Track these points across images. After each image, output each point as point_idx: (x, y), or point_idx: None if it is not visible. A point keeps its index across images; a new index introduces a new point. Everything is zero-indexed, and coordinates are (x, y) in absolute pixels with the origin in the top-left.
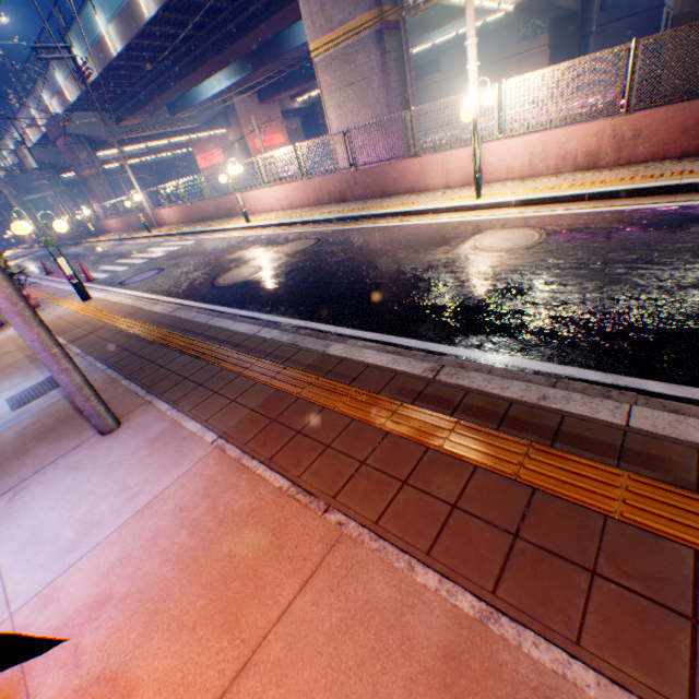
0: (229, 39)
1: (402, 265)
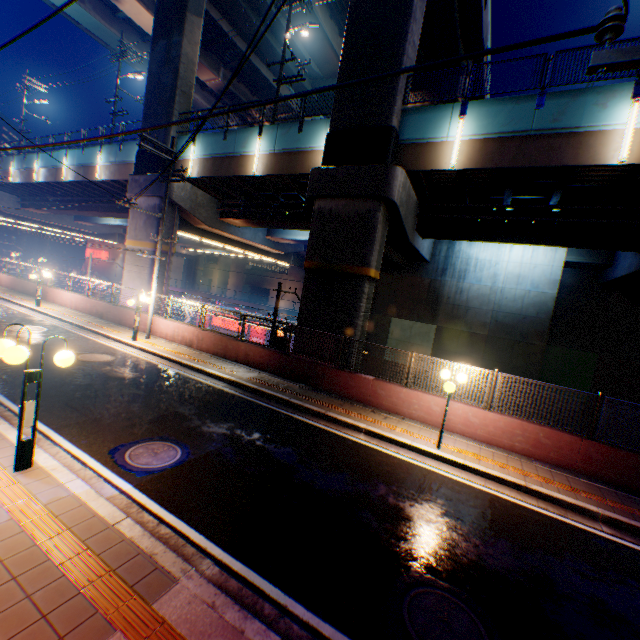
0: (116, 209)
1: (38, 351)
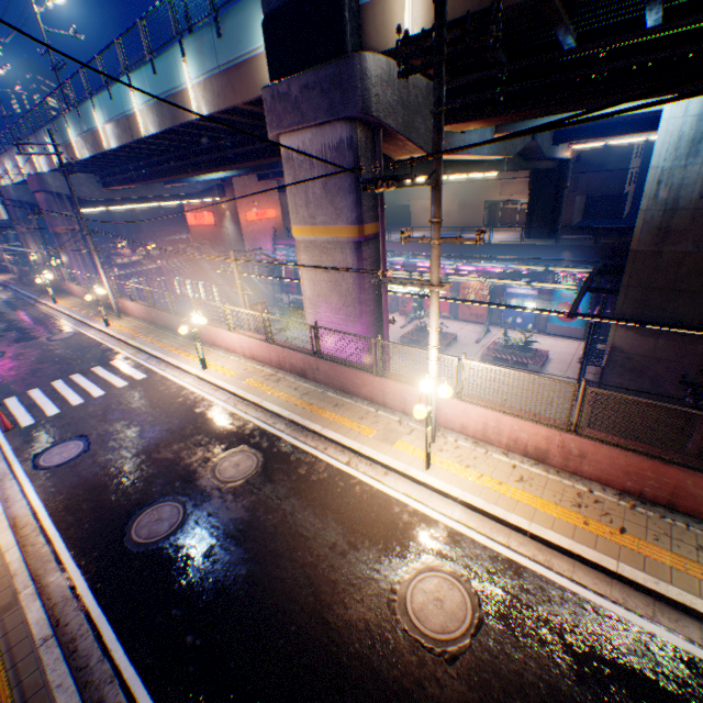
0: (226, 160)
1: (323, 615)
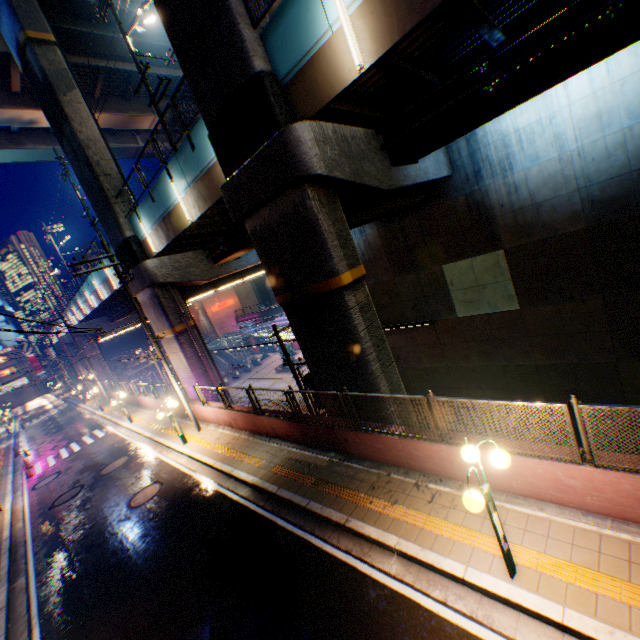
0: None
1: (103, 509)
